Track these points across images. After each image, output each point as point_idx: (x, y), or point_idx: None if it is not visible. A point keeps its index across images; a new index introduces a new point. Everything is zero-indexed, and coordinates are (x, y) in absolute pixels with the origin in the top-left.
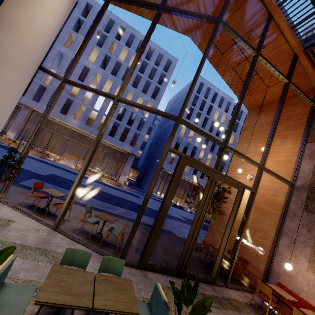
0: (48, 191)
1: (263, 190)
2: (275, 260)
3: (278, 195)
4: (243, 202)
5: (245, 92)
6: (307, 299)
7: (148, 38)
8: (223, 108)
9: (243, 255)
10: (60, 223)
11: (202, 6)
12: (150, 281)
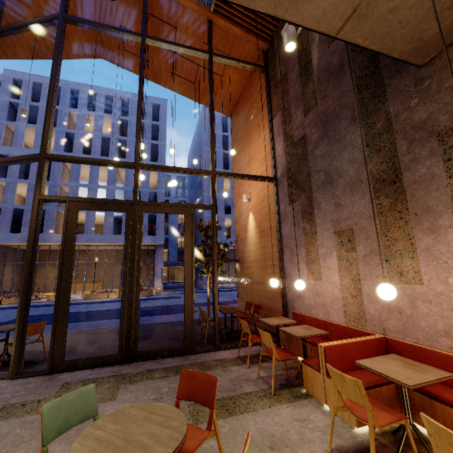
0: None
1: (260, 206)
2: (286, 286)
3: (270, 201)
4: (251, 233)
5: (140, 88)
6: (316, 315)
7: None
8: None
9: (266, 302)
10: None
11: (79, 13)
12: (54, 382)
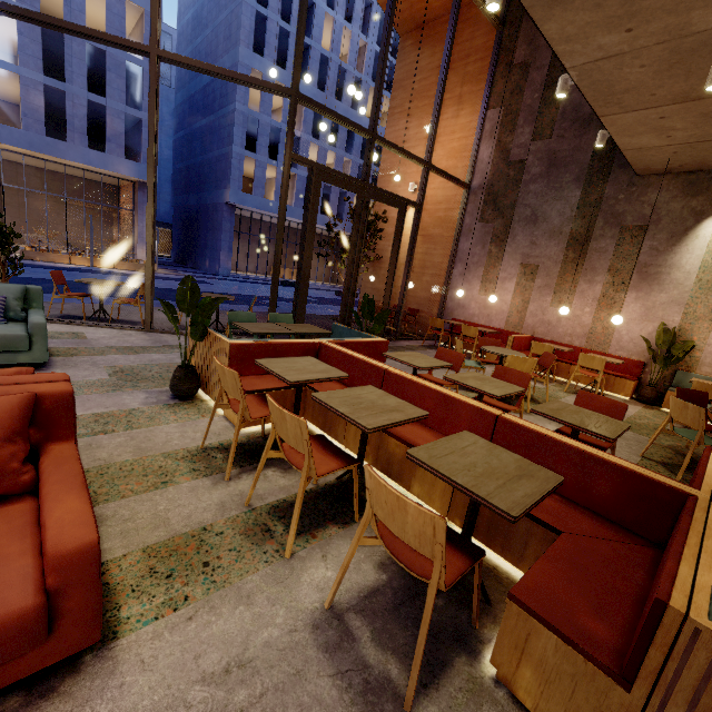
0: (91, 281)
1: (432, 206)
2: (449, 296)
3: (452, 208)
4: (406, 232)
5: (393, 14)
6: (478, 322)
7: None
8: (340, 8)
9: (413, 307)
10: (152, 321)
11: None
12: None
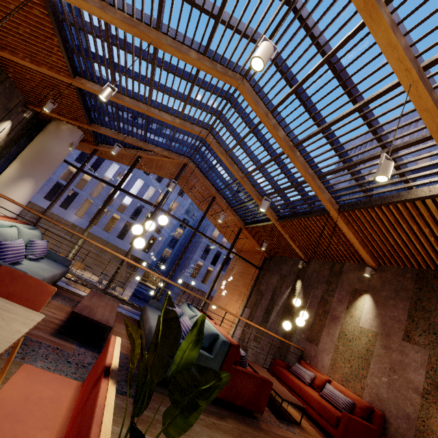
0: None
1: None
2: None
3: None
4: None
5: (177, 265)
6: None
7: (100, 213)
8: None
9: None
10: None
11: (173, 169)
12: None
